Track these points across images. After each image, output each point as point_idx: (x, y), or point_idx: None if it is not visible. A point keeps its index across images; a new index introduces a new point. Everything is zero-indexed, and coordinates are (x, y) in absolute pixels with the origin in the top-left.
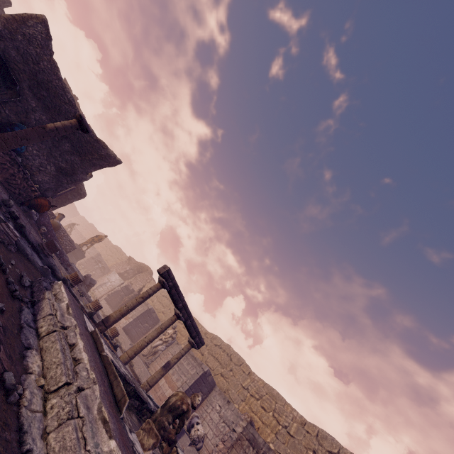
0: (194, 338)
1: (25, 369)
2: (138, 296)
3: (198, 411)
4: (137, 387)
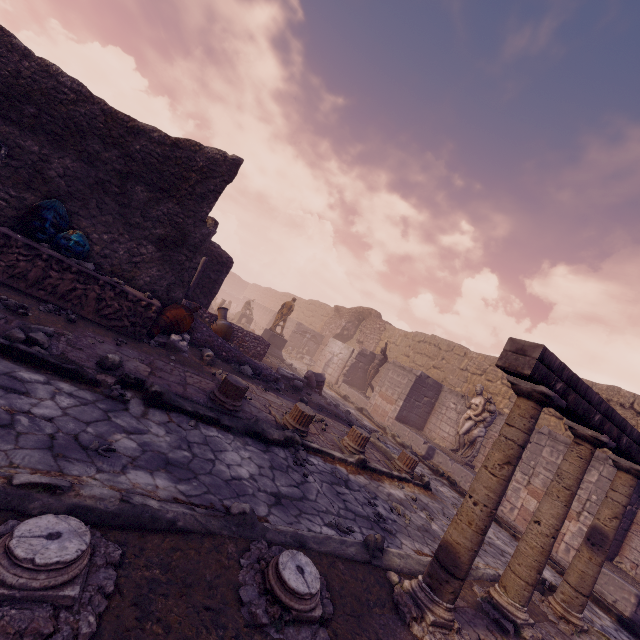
0: None
1: None
2: (492, 463)
3: (636, 536)
4: None
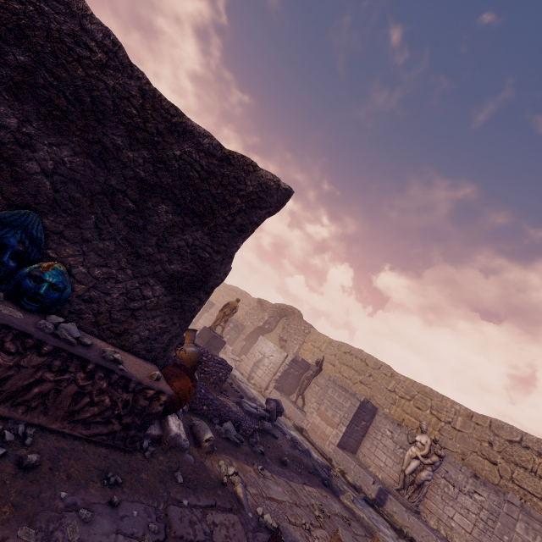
0: None
1: None
2: None
3: None
4: None
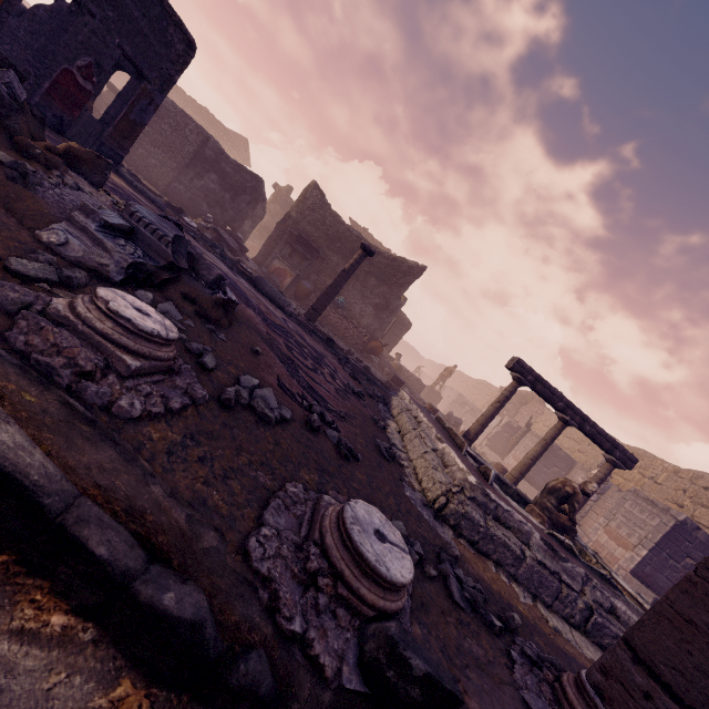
0: (609, 451)
1: (387, 426)
2: (493, 402)
3: None
4: (523, 494)
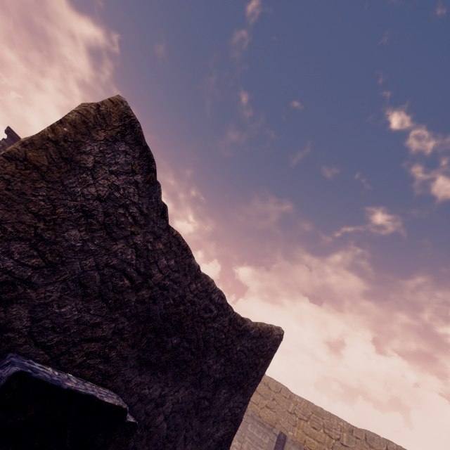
0: None
1: None
2: None
3: None
4: None
